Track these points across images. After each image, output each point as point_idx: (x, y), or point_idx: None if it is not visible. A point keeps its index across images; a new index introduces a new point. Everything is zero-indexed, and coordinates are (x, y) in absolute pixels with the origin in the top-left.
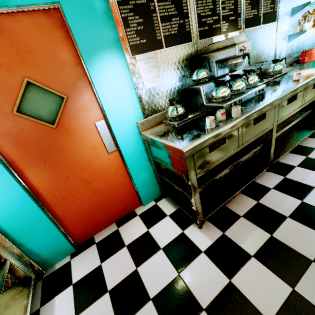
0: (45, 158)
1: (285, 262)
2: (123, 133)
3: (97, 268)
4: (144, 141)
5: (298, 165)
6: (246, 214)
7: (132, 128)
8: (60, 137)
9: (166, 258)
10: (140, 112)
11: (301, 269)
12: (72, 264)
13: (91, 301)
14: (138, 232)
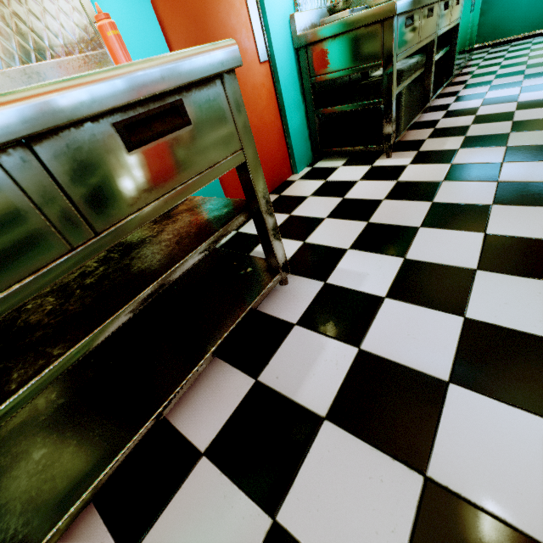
0: (196, 36)
1: (489, 141)
2: (276, 30)
3: (290, 218)
4: (296, 57)
5: (453, 102)
6: (430, 136)
7: (284, 26)
8: (211, 5)
9: (372, 181)
10: (291, 1)
11: (505, 138)
12: (244, 231)
13: (312, 229)
14: (313, 186)
